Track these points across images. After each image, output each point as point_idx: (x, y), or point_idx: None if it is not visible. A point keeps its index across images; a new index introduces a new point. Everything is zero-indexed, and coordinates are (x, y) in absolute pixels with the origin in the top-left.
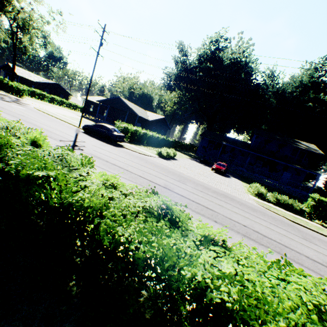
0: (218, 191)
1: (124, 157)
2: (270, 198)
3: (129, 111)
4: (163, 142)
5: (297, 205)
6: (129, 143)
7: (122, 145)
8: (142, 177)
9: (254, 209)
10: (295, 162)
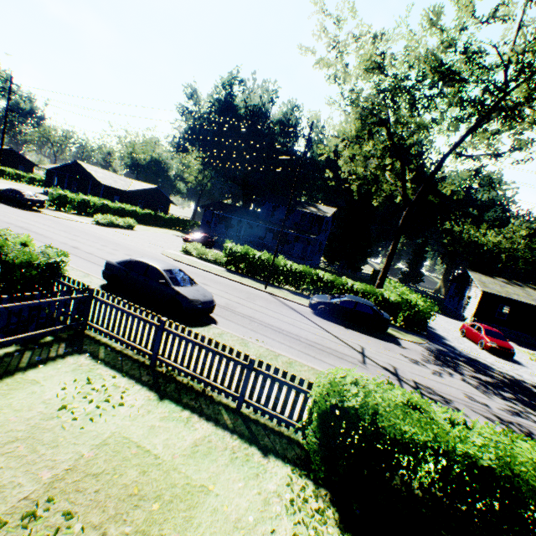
0: (115, 241)
1: (14, 214)
2: (194, 252)
3: (92, 179)
4: (152, 219)
5: (215, 255)
6: (68, 214)
7: (41, 211)
8: (1, 220)
9: (131, 250)
10: (305, 230)
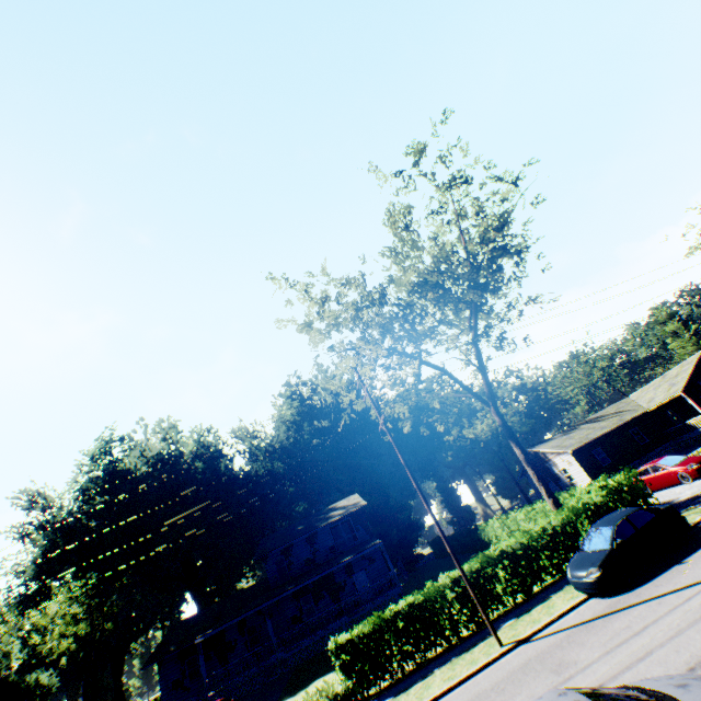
0: None
1: None
2: None
3: None
4: None
5: (325, 694)
6: None
7: None
8: None
9: None
10: (351, 546)
